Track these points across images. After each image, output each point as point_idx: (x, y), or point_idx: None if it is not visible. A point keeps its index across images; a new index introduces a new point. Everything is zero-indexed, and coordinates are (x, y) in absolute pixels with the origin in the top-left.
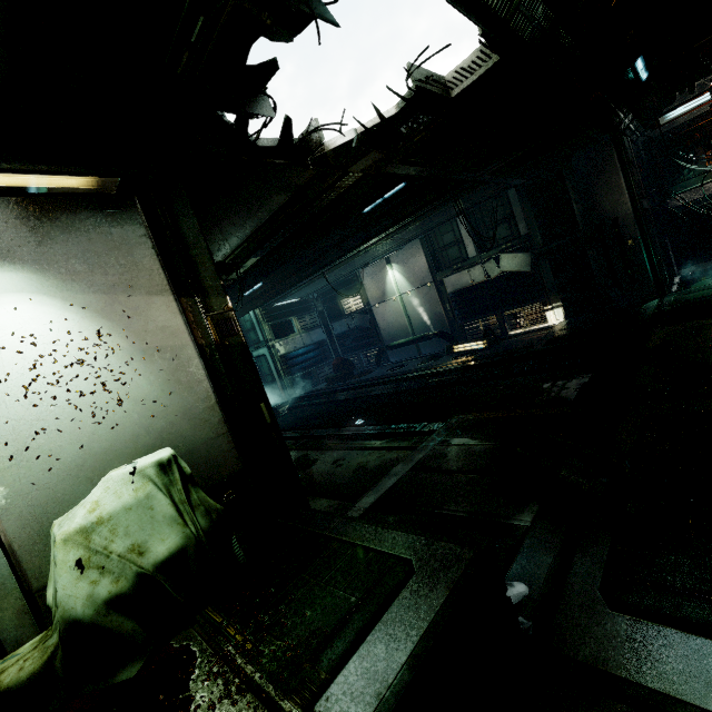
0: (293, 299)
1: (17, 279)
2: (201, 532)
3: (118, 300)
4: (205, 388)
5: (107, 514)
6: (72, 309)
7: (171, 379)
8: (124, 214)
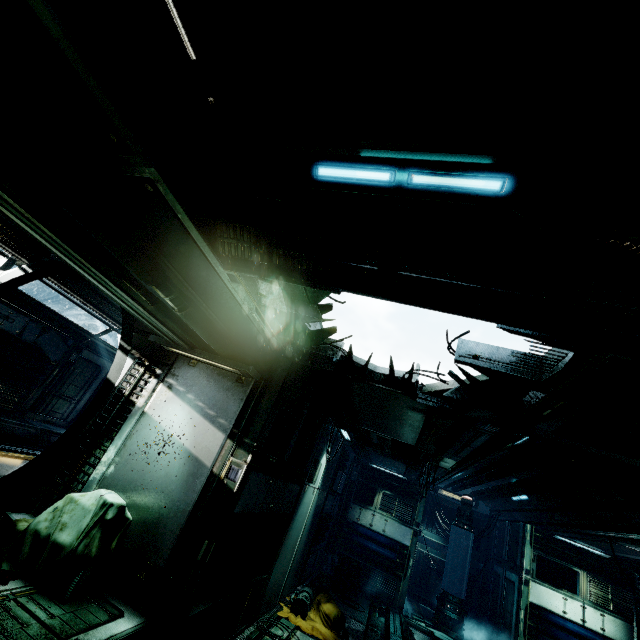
0: (592, 548)
1: (187, 396)
2: (73, 551)
3: (205, 423)
4: (193, 497)
5: (80, 501)
6: (189, 417)
7: (186, 477)
8: (243, 386)
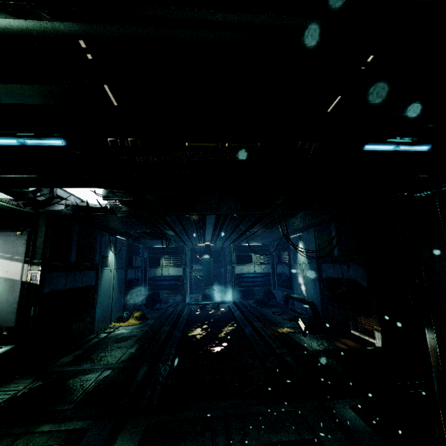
0: (256, 243)
1: None
2: None
3: (7, 262)
4: (17, 295)
5: None
6: None
7: (9, 289)
8: (22, 236)
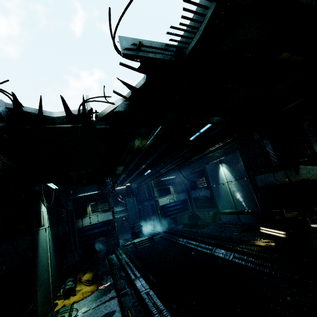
0: (171, 177)
1: None
2: None
3: None
4: None
5: None
6: None
7: None
8: None
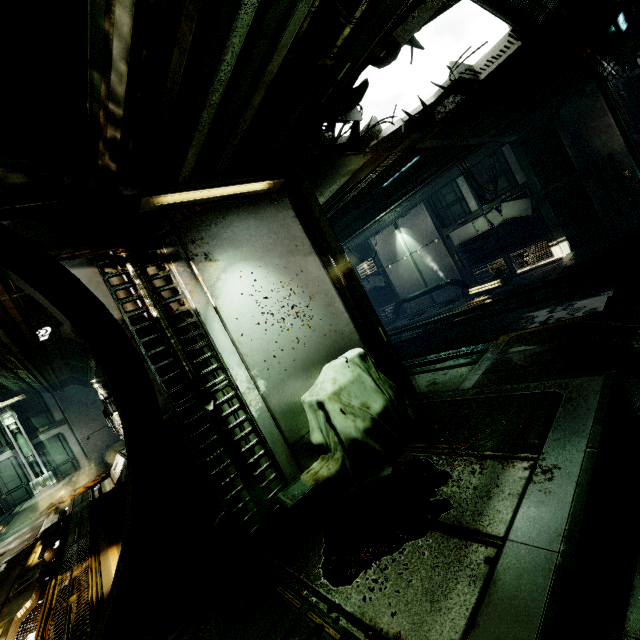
0: None
1: (242, 252)
2: (393, 397)
3: (290, 261)
4: (346, 318)
5: (343, 385)
6: (271, 269)
7: (327, 312)
8: (281, 204)
